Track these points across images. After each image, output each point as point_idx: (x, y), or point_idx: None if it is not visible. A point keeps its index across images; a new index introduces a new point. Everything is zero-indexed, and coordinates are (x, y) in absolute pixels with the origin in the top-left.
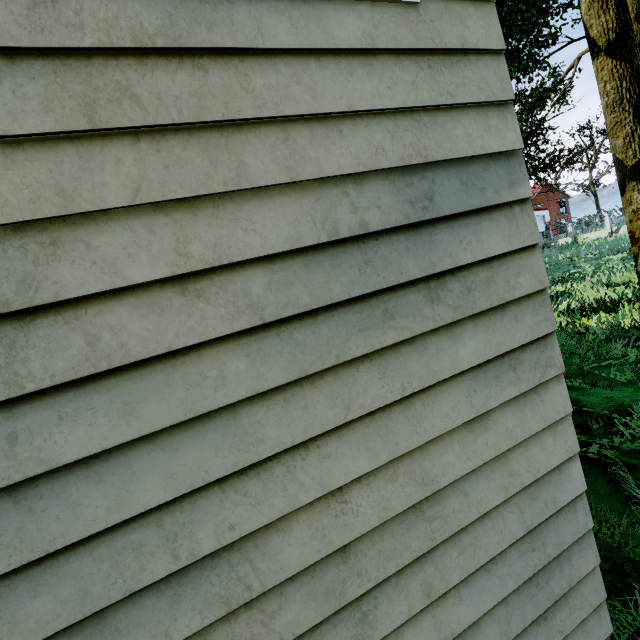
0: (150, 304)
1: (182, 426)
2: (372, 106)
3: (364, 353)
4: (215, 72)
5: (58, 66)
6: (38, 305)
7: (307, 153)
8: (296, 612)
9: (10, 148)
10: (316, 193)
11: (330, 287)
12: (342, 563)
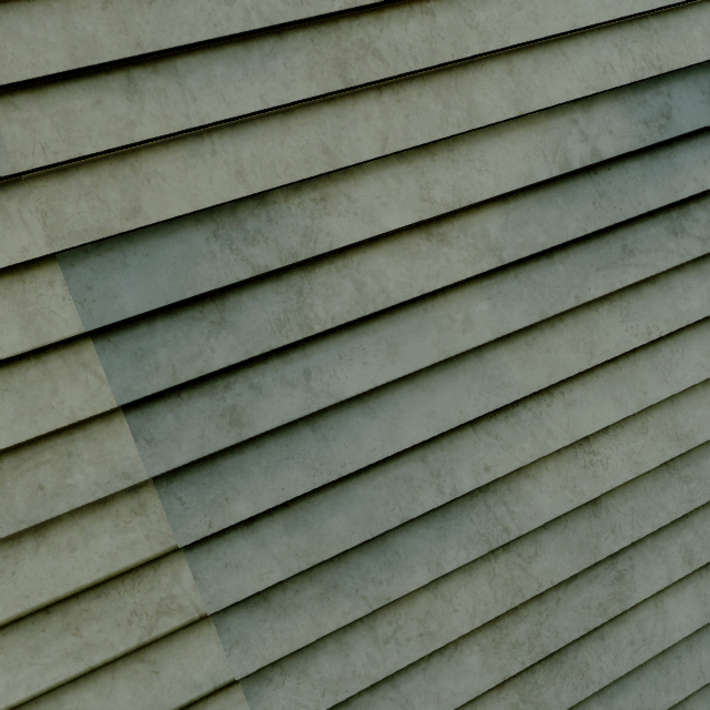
0: (402, 251)
1: (436, 368)
2: (597, 20)
3: (604, 293)
4: (441, 14)
5: (314, 35)
6: (316, 256)
7: (533, 83)
8: (552, 561)
9: (285, 117)
10: (543, 125)
11: (564, 224)
12: (594, 517)
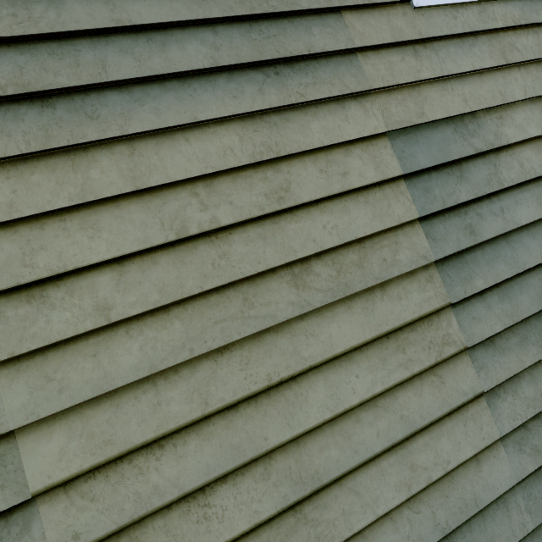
0: (537, 148)
1: None
2: None
3: None
4: (541, 34)
5: (489, 38)
6: (500, 147)
7: None
8: None
9: (480, 75)
10: None
11: None
12: None
